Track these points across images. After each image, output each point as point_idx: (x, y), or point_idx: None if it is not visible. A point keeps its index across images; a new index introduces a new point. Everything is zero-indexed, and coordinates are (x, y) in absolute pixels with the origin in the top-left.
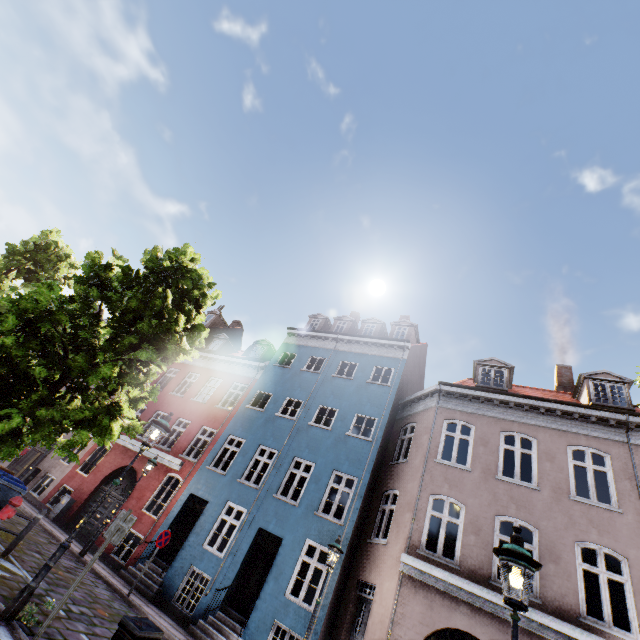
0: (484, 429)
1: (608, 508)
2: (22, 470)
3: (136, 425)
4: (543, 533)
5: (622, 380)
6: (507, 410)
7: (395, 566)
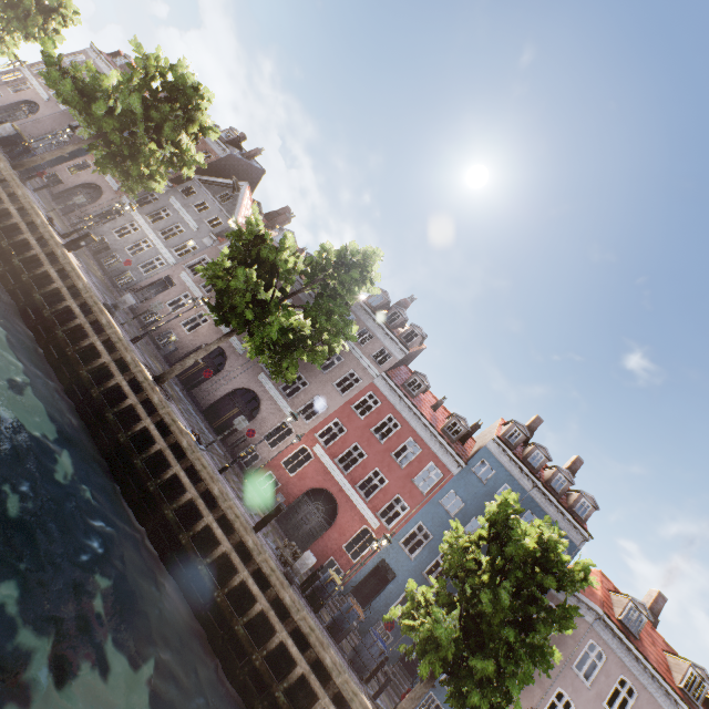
0: (612, 665)
1: None
2: (222, 419)
3: None
4: None
5: None
6: (633, 662)
7: None
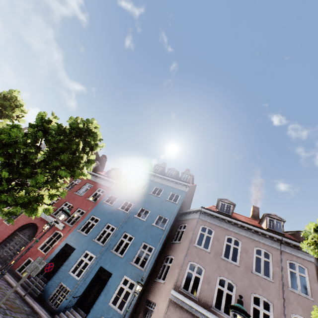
0: (218, 233)
1: (268, 279)
2: None
3: (50, 208)
4: (238, 287)
5: (281, 219)
6: (230, 225)
7: (167, 295)
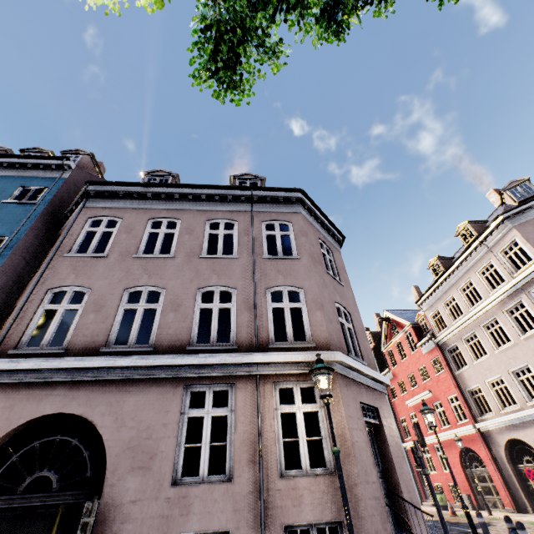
0: (132, 219)
1: (229, 257)
2: None
3: None
4: (170, 291)
5: (258, 177)
6: (159, 201)
7: None
